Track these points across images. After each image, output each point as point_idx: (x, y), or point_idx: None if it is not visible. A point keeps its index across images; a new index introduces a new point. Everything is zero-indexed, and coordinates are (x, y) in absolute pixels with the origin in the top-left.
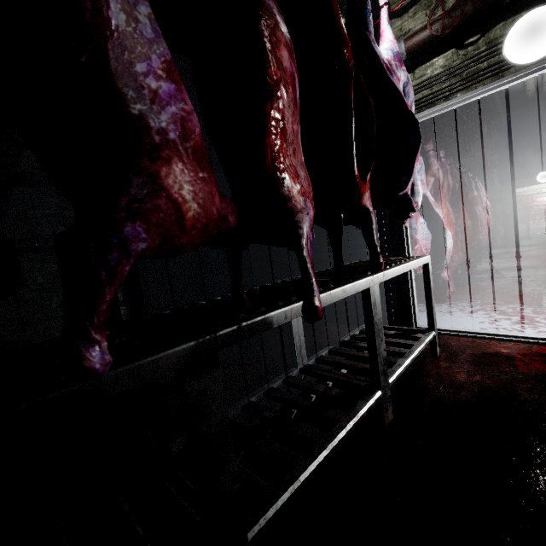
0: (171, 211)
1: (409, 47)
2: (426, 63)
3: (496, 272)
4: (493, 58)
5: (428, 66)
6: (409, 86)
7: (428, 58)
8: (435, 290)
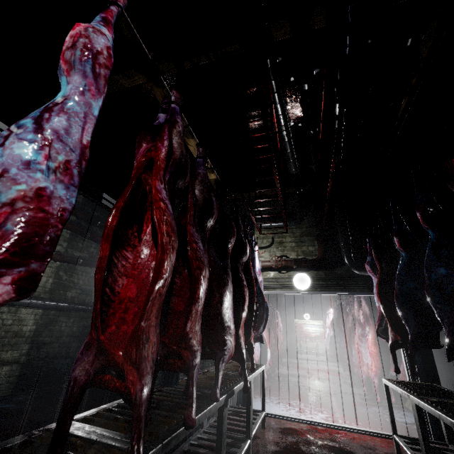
0: (231, 351)
1: (263, 265)
2: (268, 272)
3: (286, 377)
4: (290, 282)
5: (268, 273)
6: (263, 282)
7: (268, 270)
8: (255, 385)
